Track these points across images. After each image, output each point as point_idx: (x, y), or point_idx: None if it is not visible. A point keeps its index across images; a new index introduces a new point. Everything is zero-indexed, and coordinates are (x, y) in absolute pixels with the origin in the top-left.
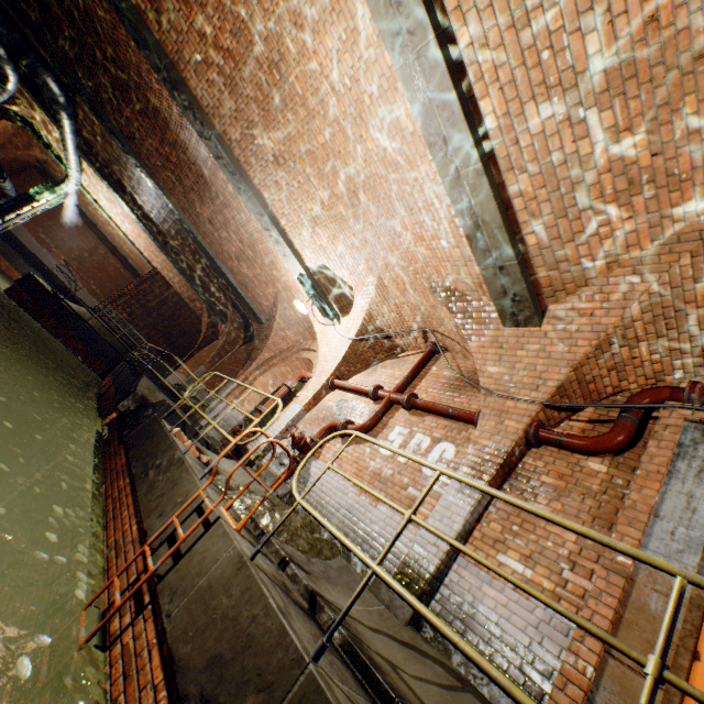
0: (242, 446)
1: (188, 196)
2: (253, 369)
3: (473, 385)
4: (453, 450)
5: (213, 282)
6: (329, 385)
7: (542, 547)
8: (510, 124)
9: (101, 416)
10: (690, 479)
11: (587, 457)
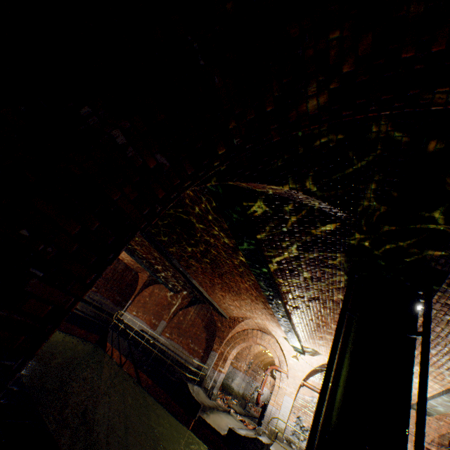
0: (277, 432)
1: (213, 287)
2: (223, 344)
3: None
4: None
5: (180, 283)
6: (301, 384)
7: None
8: None
9: (180, 422)
10: None
11: None
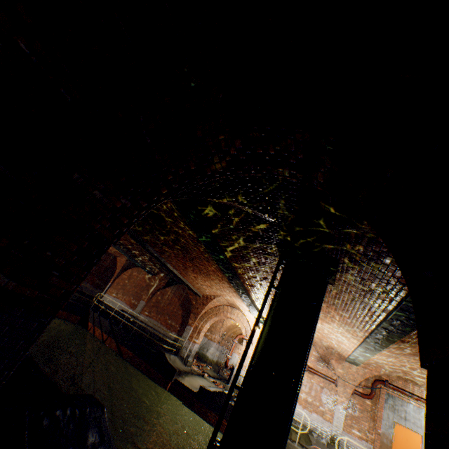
0: None
1: (186, 270)
2: (198, 319)
3: (326, 362)
4: (329, 392)
5: (157, 266)
6: None
7: (361, 427)
8: (374, 358)
9: (159, 385)
10: (387, 409)
11: (365, 398)
